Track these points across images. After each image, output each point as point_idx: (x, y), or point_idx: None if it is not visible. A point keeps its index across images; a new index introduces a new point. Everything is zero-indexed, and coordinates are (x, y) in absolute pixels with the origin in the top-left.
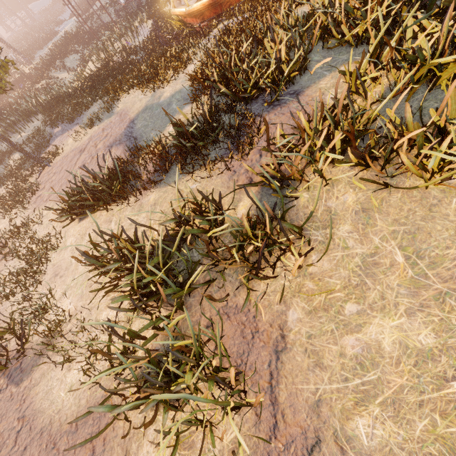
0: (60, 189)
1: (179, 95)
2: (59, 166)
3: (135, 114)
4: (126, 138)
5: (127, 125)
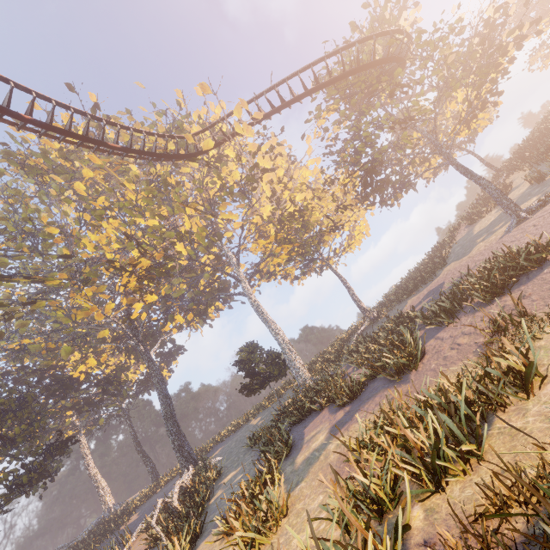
0: None
1: None
2: None
3: None
4: None
5: None
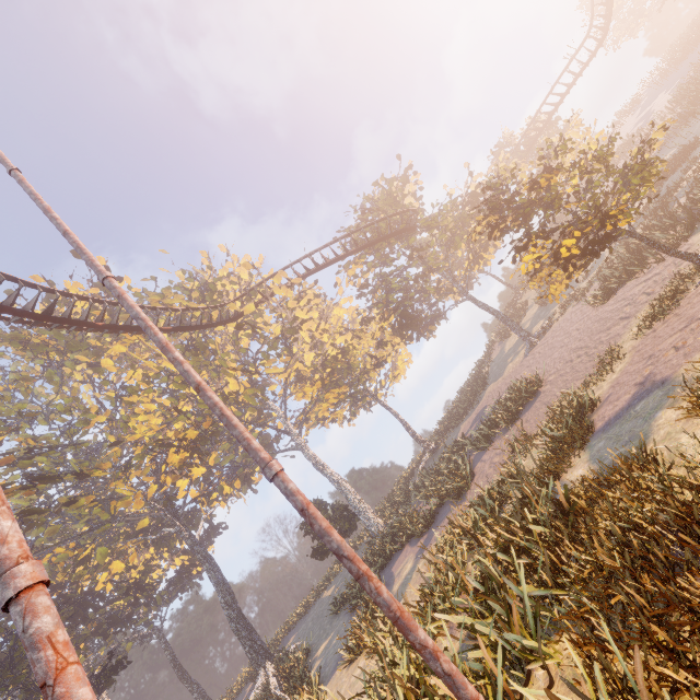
0: (637, 357)
1: (631, 449)
2: (691, 306)
3: (679, 372)
4: (632, 400)
5: (662, 377)
